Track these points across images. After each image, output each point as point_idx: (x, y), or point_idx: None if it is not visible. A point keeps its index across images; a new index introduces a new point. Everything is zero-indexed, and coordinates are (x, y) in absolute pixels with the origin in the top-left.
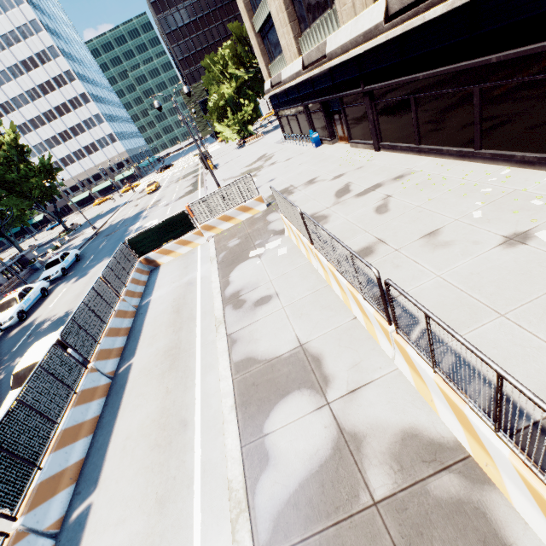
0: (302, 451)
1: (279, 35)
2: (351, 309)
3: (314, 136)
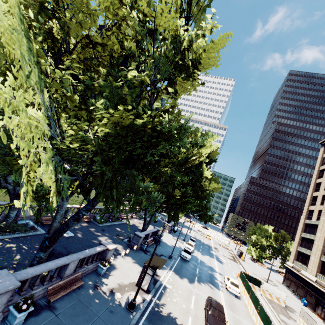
0: None
1: (309, 263)
2: None
3: (305, 301)
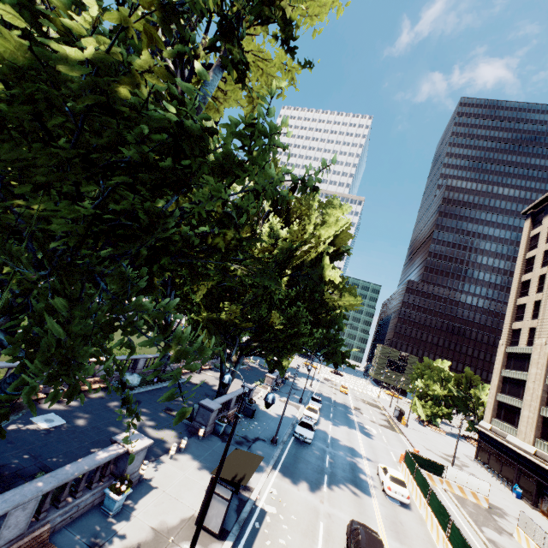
0: None
1: (521, 423)
2: None
3: (518, 489)
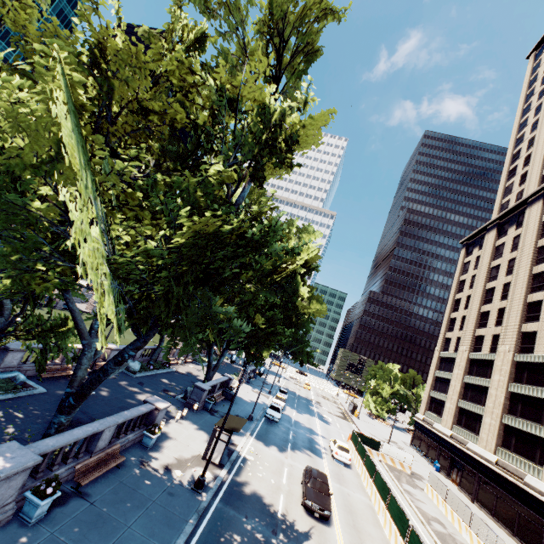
0: (440, 529)
1: (444, 413)
2: (454, 524)
3: (437, 464)
